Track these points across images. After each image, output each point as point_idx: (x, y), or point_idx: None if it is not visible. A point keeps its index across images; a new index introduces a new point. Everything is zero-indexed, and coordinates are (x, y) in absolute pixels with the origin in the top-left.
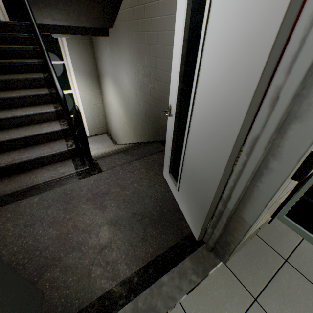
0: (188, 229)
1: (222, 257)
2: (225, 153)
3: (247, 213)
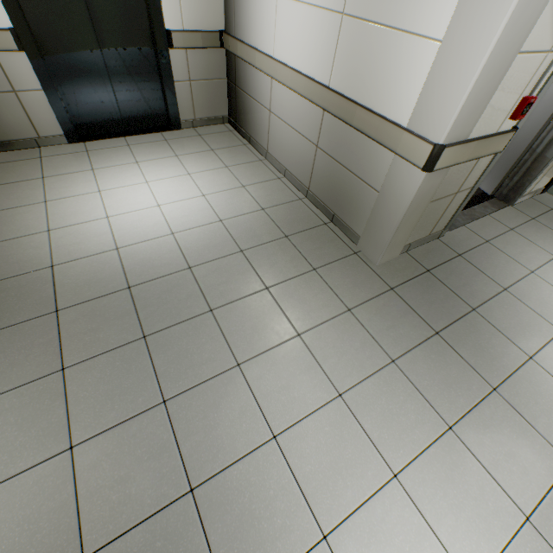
0: (480, 191)
1: (511, 201)
2: (550, 111)
3: (550, 152)
